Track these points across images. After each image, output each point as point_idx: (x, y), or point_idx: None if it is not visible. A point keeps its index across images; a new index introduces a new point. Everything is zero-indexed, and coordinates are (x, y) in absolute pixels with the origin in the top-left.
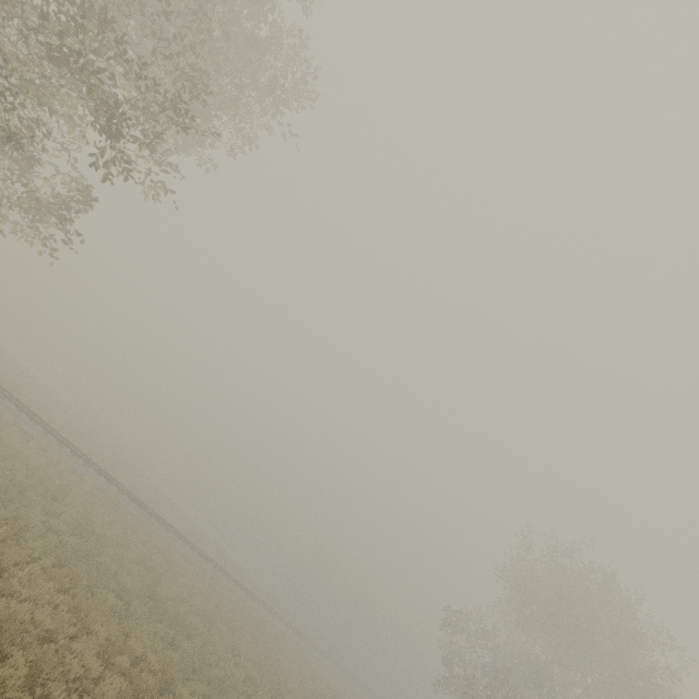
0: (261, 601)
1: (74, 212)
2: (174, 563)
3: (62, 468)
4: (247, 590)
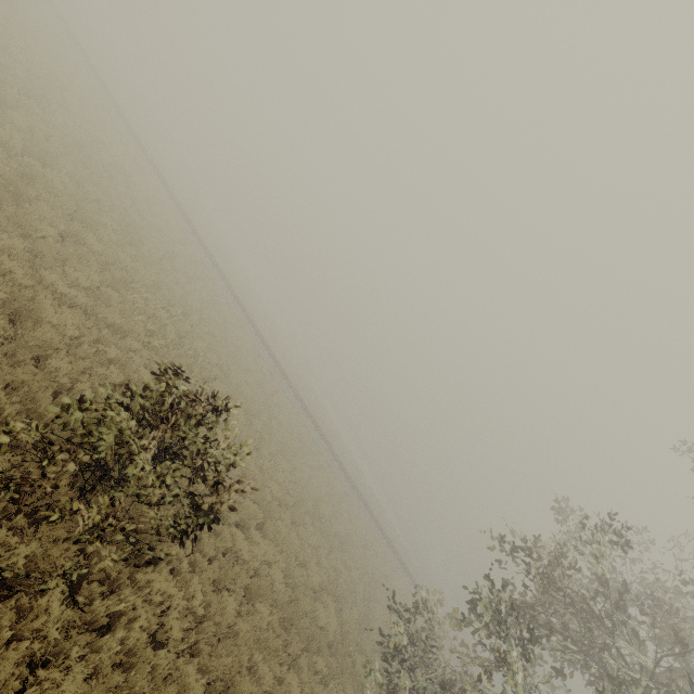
0: (358, 491)
1: None
2: (226, 319)
3: (166, 212)
4: (342, 466)
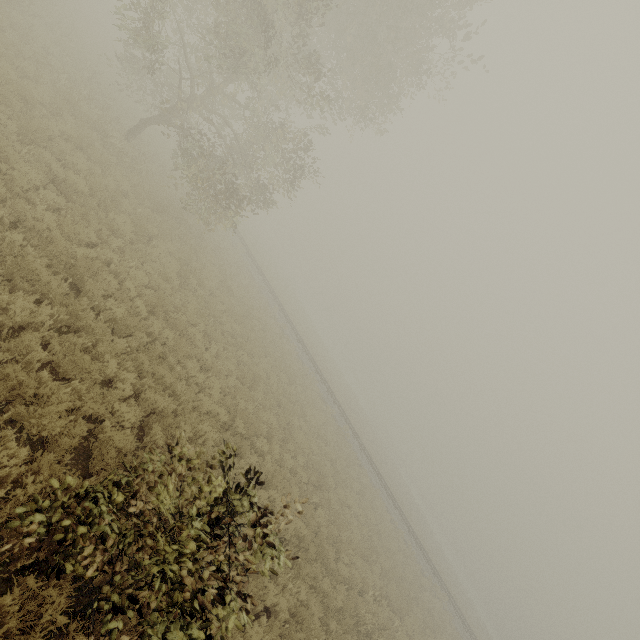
0: None
1: (302, 158)
2: (372, 504)
3: (310, 383)
4: None
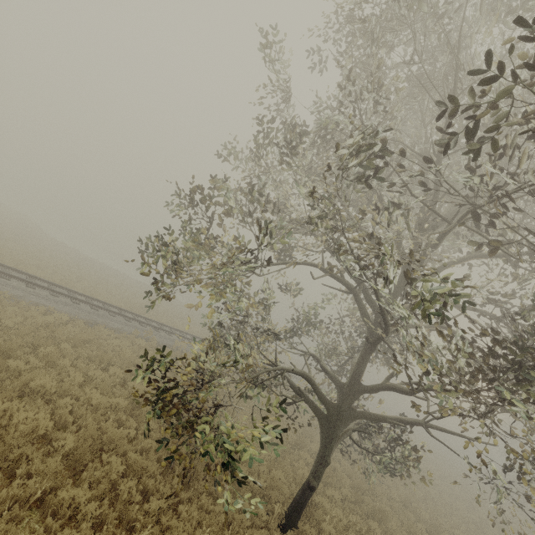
0: None
1: None
2: None
3: None
4: None
